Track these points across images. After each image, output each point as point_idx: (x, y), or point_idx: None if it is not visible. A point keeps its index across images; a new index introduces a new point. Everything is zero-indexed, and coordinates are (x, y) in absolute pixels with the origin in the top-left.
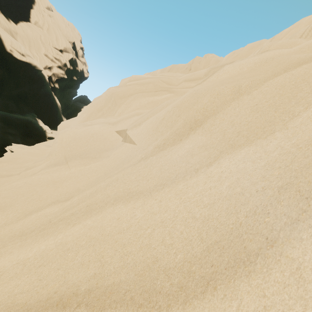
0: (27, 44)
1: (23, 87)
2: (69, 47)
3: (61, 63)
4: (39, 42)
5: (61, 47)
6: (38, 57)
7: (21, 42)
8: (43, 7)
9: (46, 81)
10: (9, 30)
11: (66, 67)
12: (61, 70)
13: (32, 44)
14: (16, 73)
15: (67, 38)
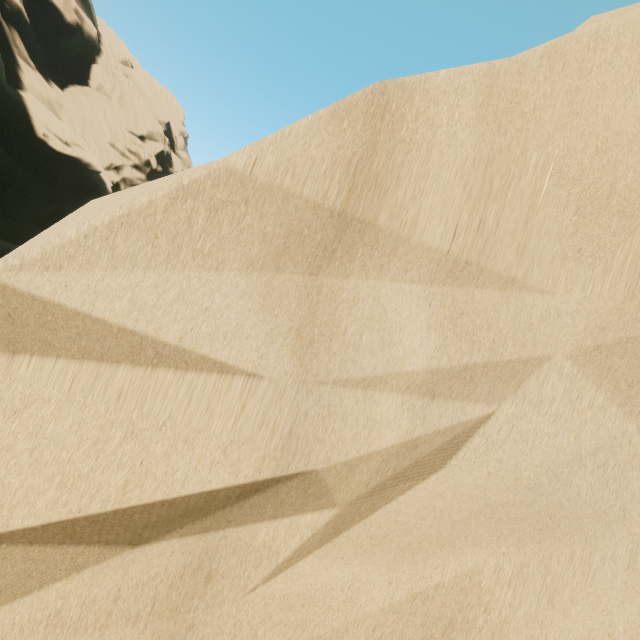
0: (78, 124)
1: (63, 203)
2: (158, 130)
3: (140, 160)
4: (101, 121)
5: (142, 130)
6: (97, 149)
7: (67, 120)
8: (115, 60)
9: (107, 192)
10: (47, 100)
11: (149, 167)
12: (139, 173)
13: (89, 124)
14: (51, 176)
15: (155, 116)
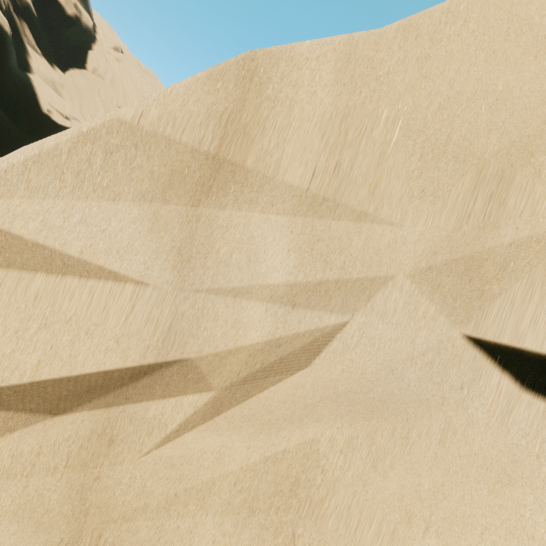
0: (77, 101)
1: None
2: None
3: None
4: (96, 99)
5: None
6: None
7: (68, 98)
8: (108, 46)
9: None
10: (51, 81)
11: None
12: None
13: (86, 101)
14: None
15: (141, 94)
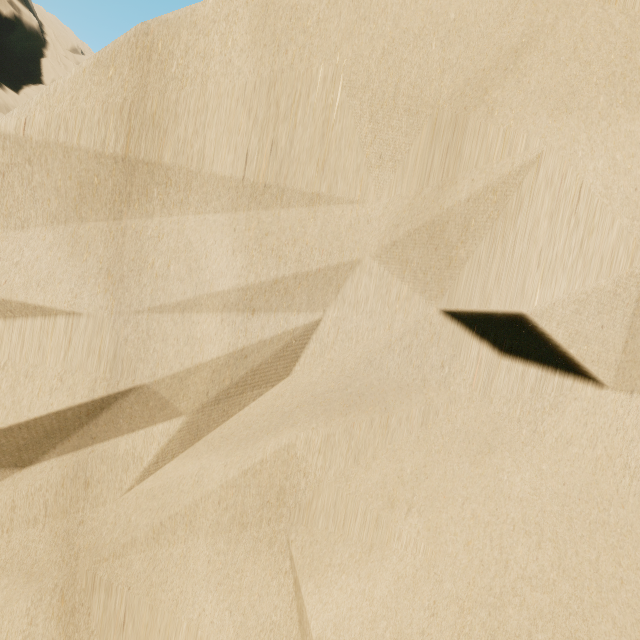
0: None
1: None
2: None
3: None
4: None
5: None
6: None
7: None
8: (63, 49)
9: None
10: (4, 107)
11: None
12: None
13: None
14: None
15: None
